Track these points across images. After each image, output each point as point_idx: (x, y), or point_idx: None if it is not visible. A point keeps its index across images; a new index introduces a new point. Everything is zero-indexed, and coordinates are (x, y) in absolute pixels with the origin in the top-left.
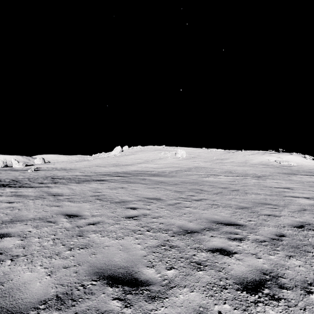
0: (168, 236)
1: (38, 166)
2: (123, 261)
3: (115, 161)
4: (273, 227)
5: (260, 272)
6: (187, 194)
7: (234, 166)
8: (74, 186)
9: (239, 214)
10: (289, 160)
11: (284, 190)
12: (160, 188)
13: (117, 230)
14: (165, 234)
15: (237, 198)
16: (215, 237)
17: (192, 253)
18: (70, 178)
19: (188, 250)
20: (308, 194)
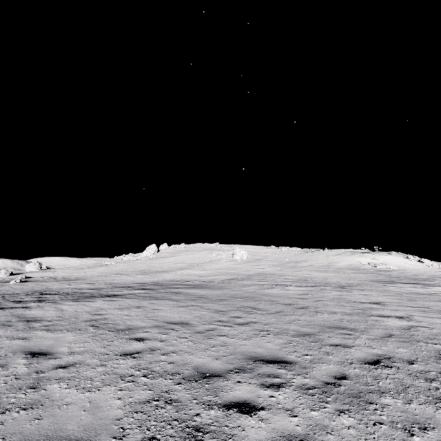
0: (171, 384)
1: (28, 275)
2: (80, 429)
3: (145, 266)
4: (335, 365)
5: (286, 440)
6: (231, 314)
7: (313, 271)
8: (68, 305)
9: (293, 345)
10: (387, 262)
11: (372, 306)
12: (196, 306)
13: (96, 377)
14: (169, 380)
15: (300, 320)
16: (243, 383)
17: (195, 412)
18: (69, 293)
19: (191, 406)
20: (404, 312)
